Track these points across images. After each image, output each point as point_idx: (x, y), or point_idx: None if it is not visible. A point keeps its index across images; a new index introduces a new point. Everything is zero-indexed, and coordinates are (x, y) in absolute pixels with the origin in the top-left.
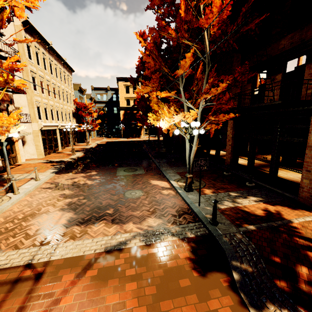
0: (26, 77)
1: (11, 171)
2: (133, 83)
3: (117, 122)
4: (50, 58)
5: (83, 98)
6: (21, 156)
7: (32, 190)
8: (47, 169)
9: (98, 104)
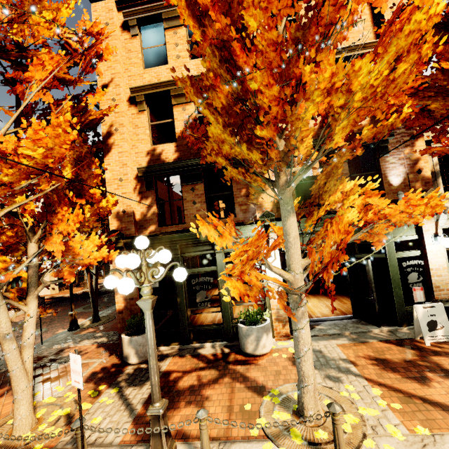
0: None
1: None
2: None
3: None
4: None
5: None
6: None
7: None
8: None
9: None
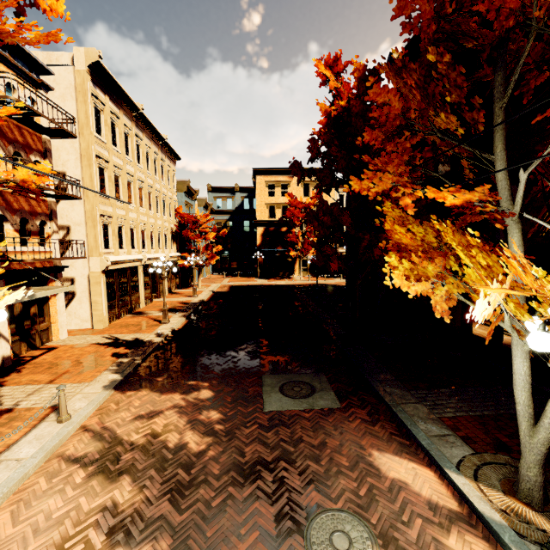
0: (86, 167)
1: (25, 372)
2: (298, 173)
3: (249, 247)
4: (138, 134)
5: (193, 205)
6: (60, 327)
7: (33, 471)
8: (99, 371)
9: (218, 216)
